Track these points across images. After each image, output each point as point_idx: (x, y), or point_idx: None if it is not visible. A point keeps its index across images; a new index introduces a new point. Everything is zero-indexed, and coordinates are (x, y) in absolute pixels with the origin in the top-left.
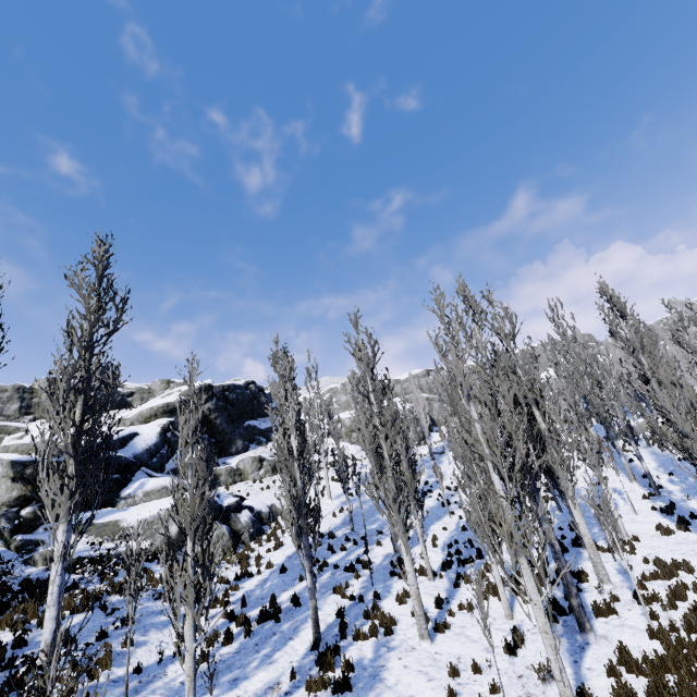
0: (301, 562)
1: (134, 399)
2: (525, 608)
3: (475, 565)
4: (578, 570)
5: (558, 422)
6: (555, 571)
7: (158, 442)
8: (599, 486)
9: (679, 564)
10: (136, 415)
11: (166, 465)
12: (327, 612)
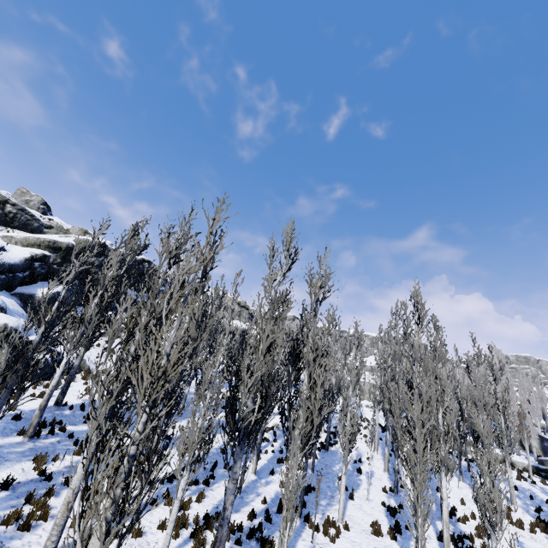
0: None
1: (50, 232)
2: None
3: (194, 490)
4: (268, 538)
5: (318, 390)
6: (249, 529)
7: (17, 264)
8: (359, 463)
9: None
10: (22, 237)
11: (18, 287)
12: None
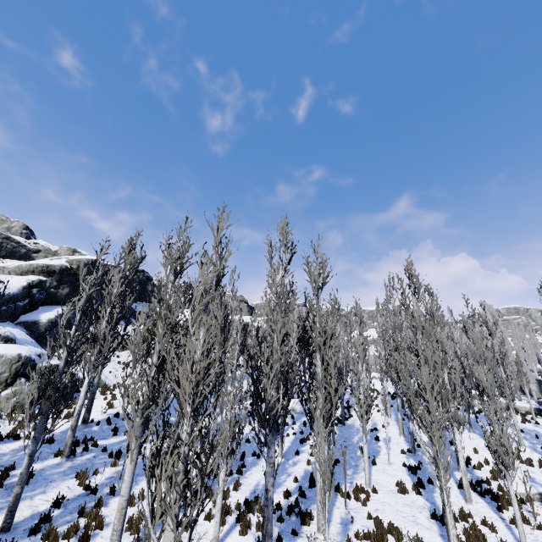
0: (24, 443)
1: (38, 256)
2: (236, 541)
3: (229, 480)
4: (306, 511)
5: (332, 370)
6: (288, 506)
7: (16, 294)
8: (375, 431)
9: (392, 529)
10: (15, 266)
11: (20, 316)
12: (48, 498)
